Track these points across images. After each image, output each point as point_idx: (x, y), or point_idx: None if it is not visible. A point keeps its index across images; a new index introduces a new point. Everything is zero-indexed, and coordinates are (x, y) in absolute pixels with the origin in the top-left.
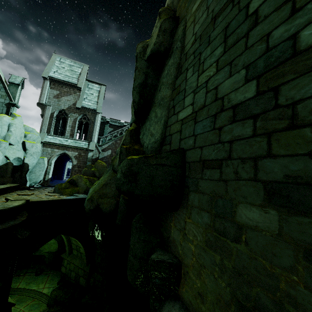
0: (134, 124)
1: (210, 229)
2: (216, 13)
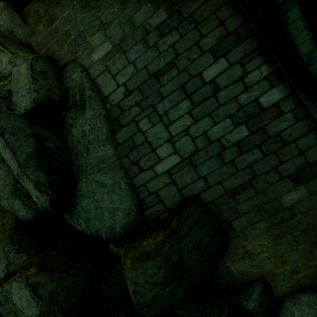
0: (2, 225)
1: (272, 228)
2: (155, 72)
